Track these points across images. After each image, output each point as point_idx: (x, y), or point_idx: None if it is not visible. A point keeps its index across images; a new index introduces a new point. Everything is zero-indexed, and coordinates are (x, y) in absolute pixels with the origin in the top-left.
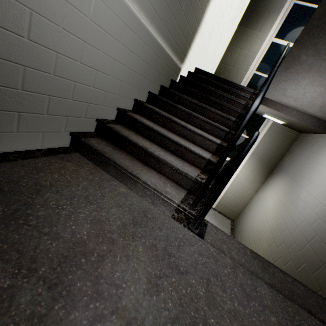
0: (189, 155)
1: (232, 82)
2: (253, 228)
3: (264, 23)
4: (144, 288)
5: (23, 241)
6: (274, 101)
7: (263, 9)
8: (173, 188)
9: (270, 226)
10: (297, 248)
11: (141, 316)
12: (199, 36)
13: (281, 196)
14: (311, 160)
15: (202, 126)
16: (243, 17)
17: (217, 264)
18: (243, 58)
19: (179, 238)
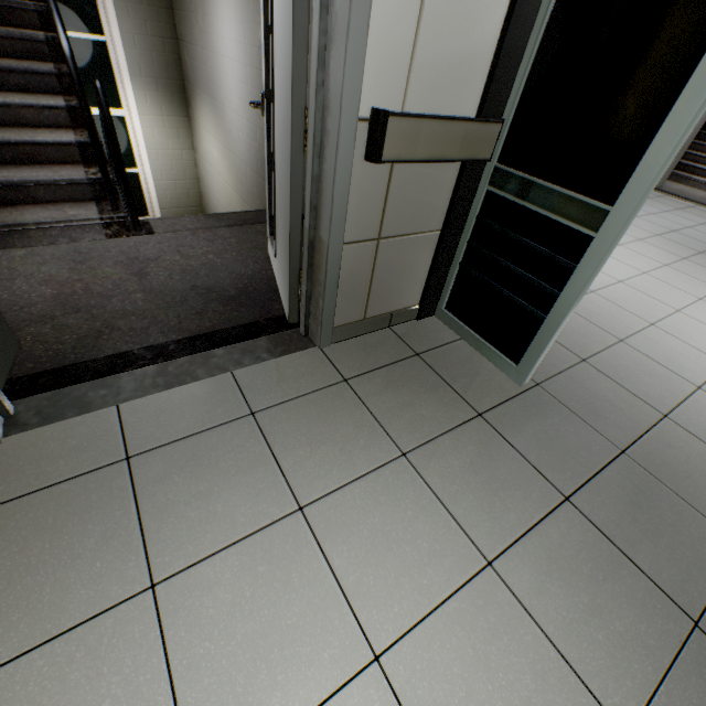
0: (45, 152)
1: None
2: (225, 207)
3: None
4: (138, 279)
5: (15, 319)
6: None
7: None
8: (77, 208)
9: (233, 188)
10: (257, 190)
11: (149, 286)
12: None
13: (218, 135)
14: (209, 49)
15: (6, 81)
16: None
17: (179, 240)
18: None
19: (133, 246)
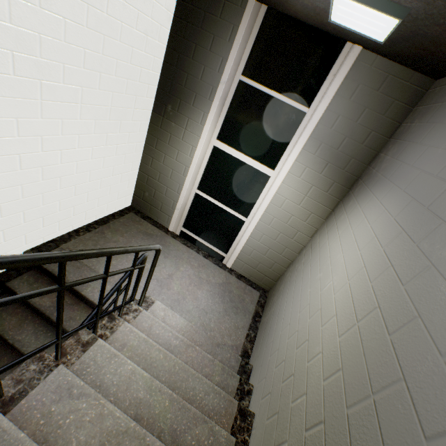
0: None
1: (80, 293)
2: None
3: (191, 115)
4: None
5: None
6: None
7: (185, 88)
8: None
9: None
10: None
11: None
12: None
13: None
14: None
15: None
16: (157, 97)
17: None
18: (171, 171)
19: None
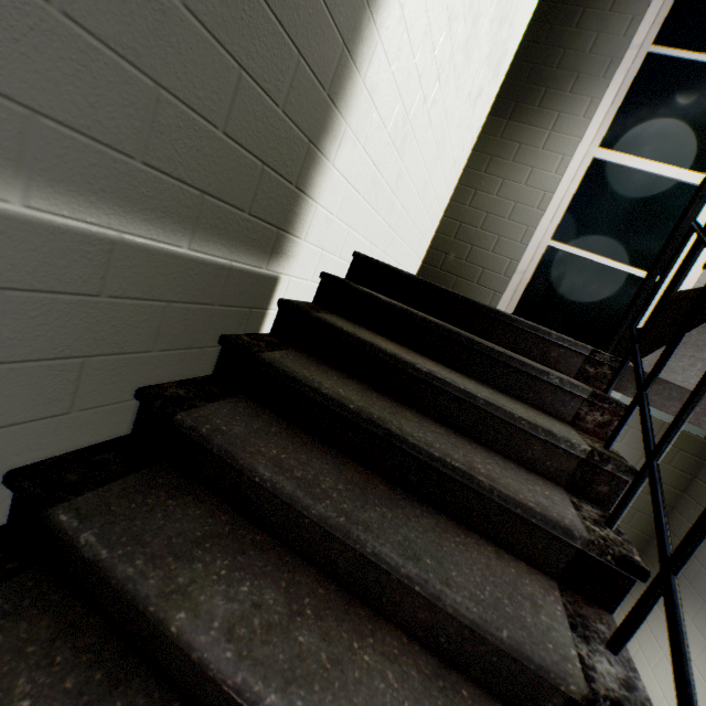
0: None
1: (499, 313)
2: None
3: (565, 108)
4: None
5: None
6: (672, 382)
7: (558, 70)
8: None
9: None
10: None
11: None
12: (351, 144)
13: None
14: None
15: None
16: (501, 92)
17: None
18: (512, 205)
19: None
